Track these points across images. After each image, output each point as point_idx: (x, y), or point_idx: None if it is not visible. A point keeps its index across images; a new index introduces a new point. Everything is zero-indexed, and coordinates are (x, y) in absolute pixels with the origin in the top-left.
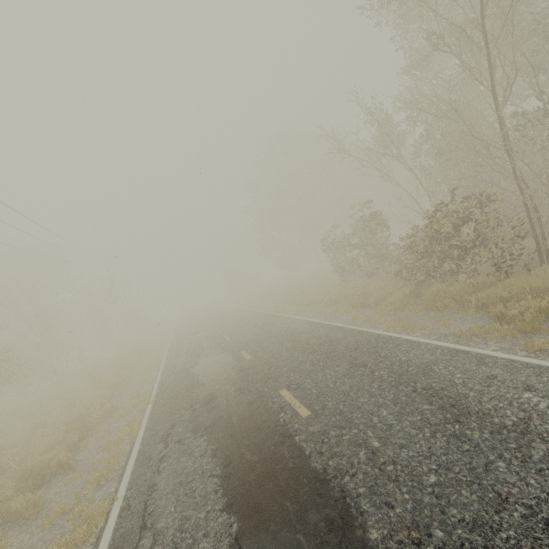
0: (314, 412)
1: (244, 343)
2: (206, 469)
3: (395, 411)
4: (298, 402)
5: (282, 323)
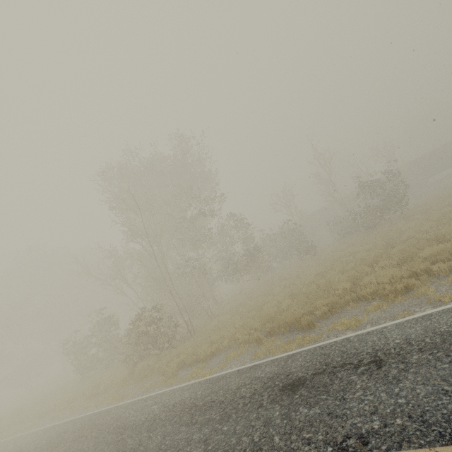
0: None
1: None
2: None
3: (93, 449)
4: None
5: (6, 446)
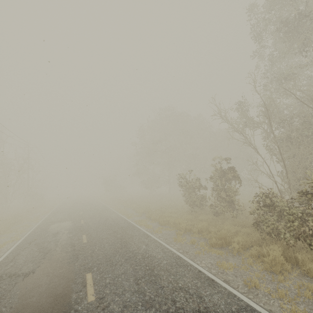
0: None
1: (96, 257)
2: None
3: None
4: None
5: (140, 241)
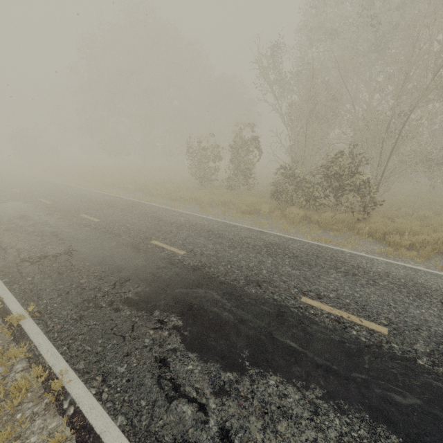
0: (388, 326)
1: (140, 230)
2: (363, 438)
3: None
4: (350, 315)
5: (171, 215)
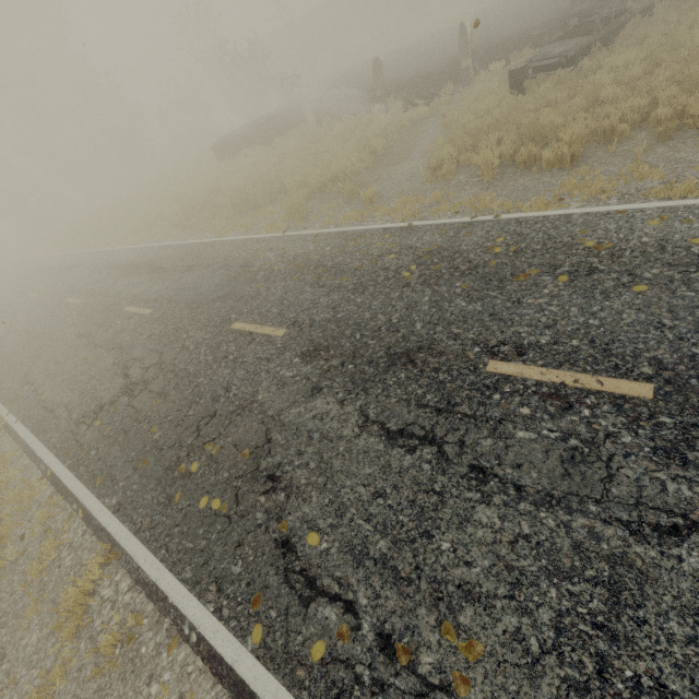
0: None
1: None
2: None
3: None
4: None
5: None
